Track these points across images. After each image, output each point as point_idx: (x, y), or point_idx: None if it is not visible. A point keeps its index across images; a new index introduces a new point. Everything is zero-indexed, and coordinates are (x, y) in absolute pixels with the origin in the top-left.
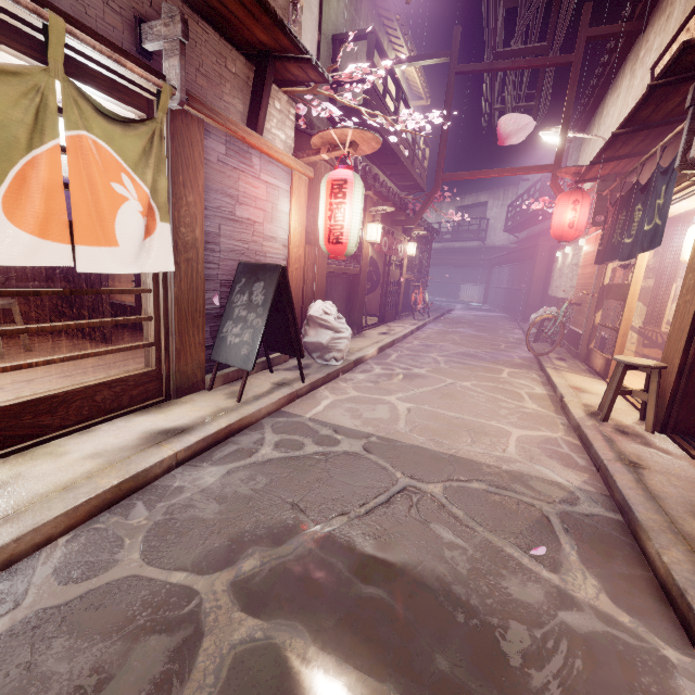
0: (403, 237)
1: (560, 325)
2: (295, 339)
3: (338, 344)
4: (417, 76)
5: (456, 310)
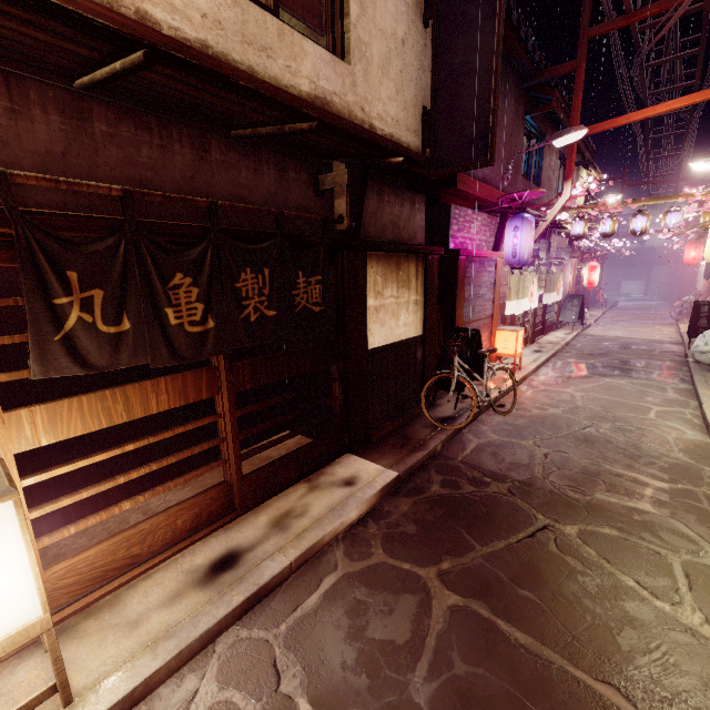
0: None
1: (689, 305)
2: (582, 314)
3: (586, 318)
4: (598, 177)
5: (620, 302)
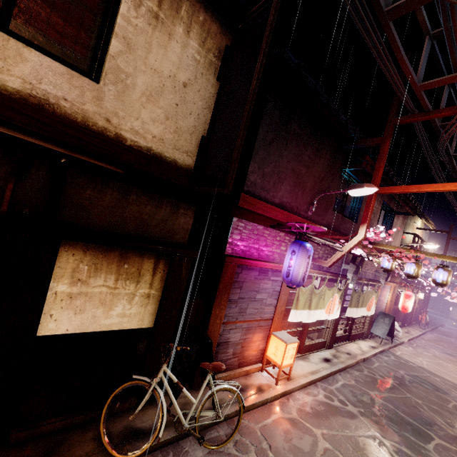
0: (417, 290)
1: None
2: (392, 333)
3: (398, 335)
4: (430, 226)
5: (446, 325)
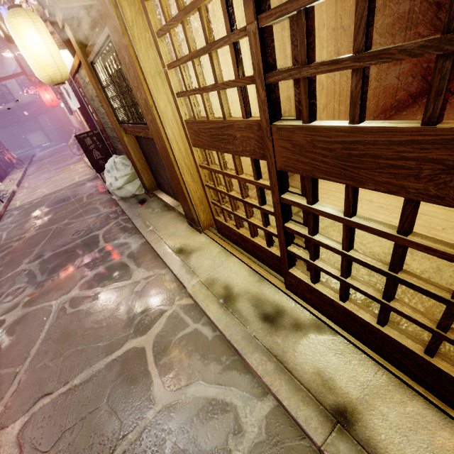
0: None
1: None
2: None
3: (1, 189)
4: None
5: (37, 153)
